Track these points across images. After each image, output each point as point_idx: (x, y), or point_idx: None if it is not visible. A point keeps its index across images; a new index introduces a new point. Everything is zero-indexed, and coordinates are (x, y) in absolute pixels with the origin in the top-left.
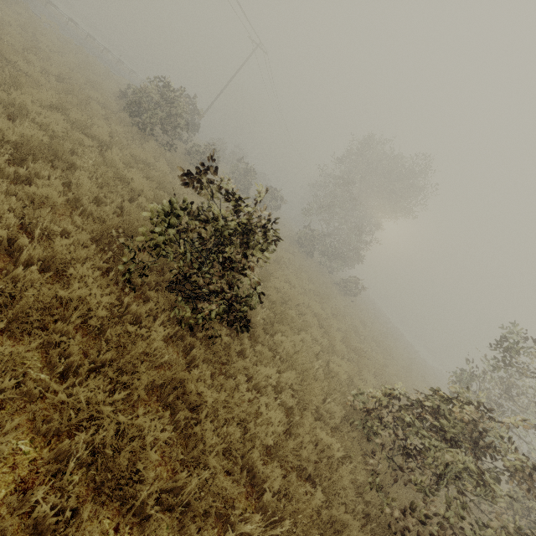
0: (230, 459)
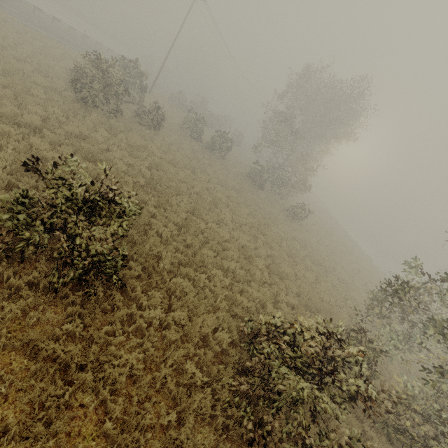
0: (90, 394)
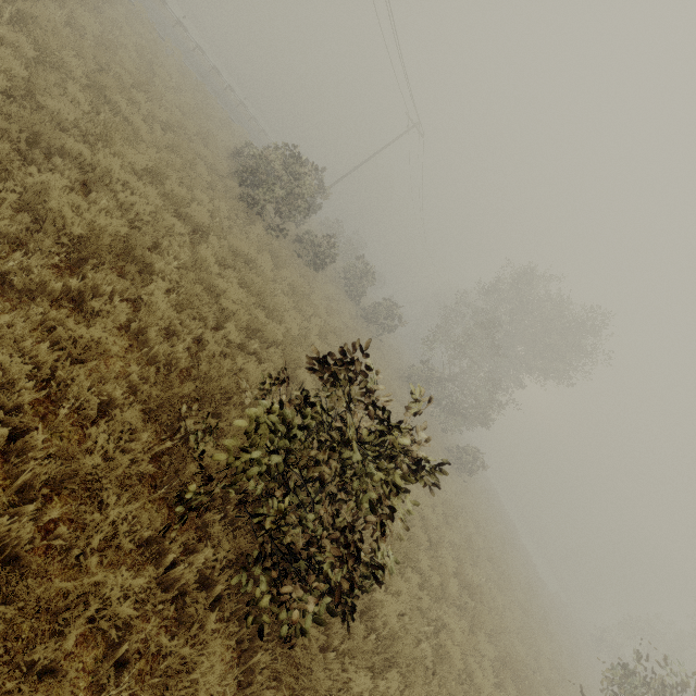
0: None
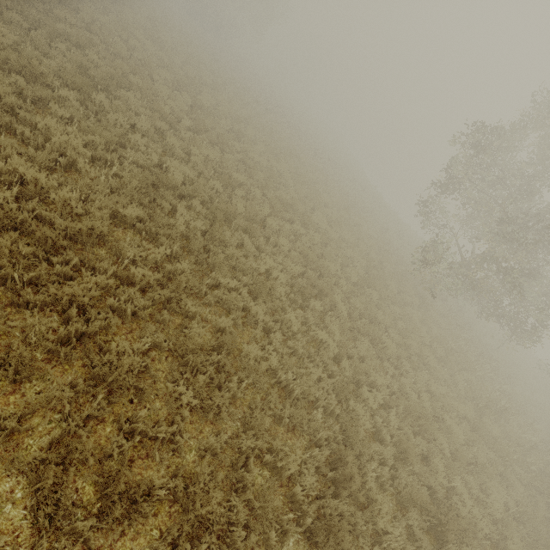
0: None
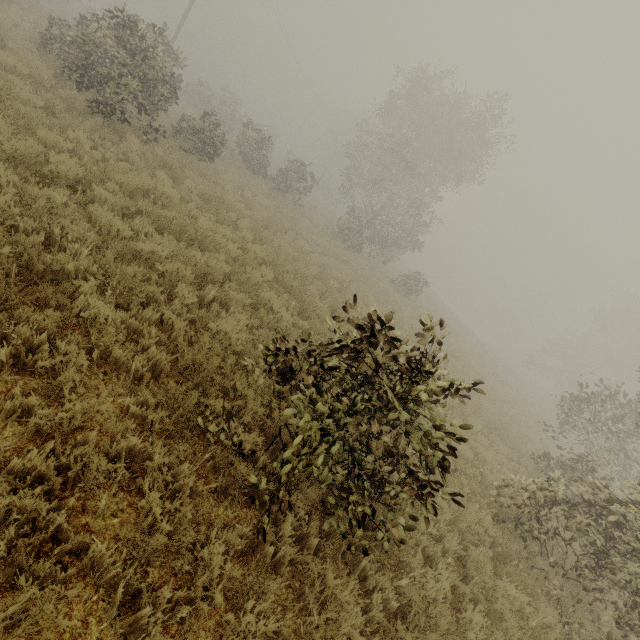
0: None
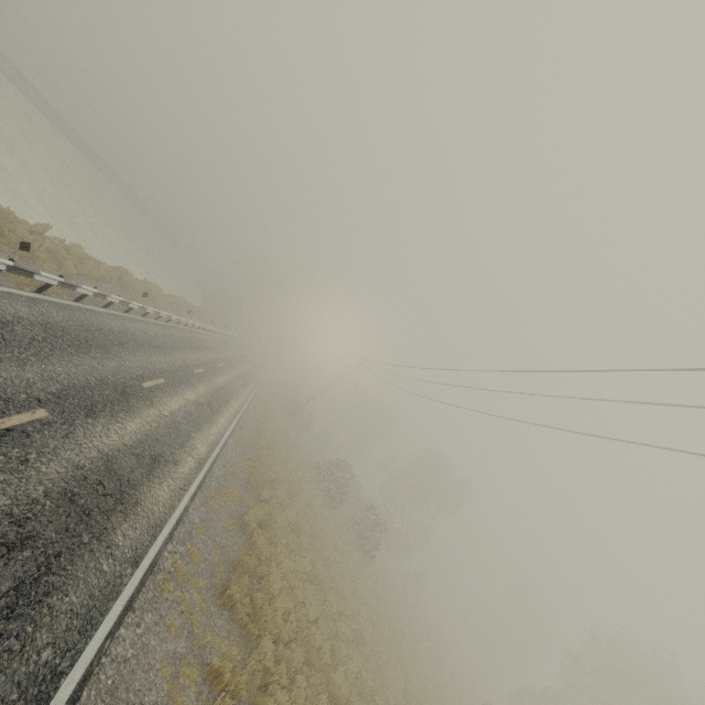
0: None
